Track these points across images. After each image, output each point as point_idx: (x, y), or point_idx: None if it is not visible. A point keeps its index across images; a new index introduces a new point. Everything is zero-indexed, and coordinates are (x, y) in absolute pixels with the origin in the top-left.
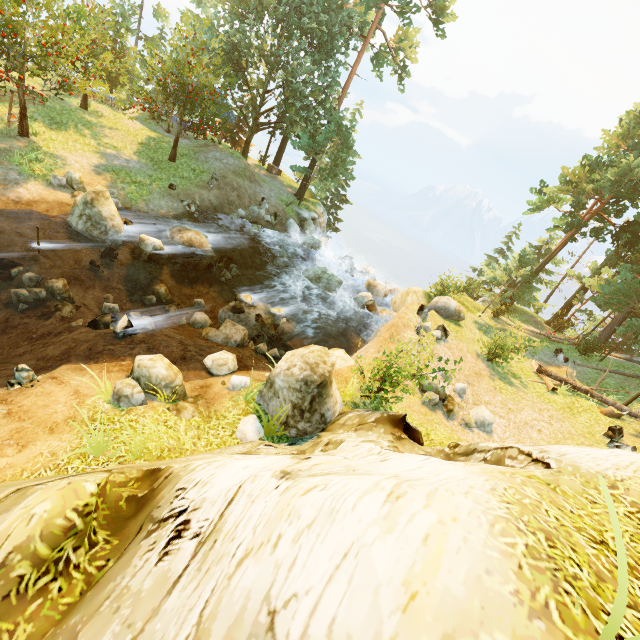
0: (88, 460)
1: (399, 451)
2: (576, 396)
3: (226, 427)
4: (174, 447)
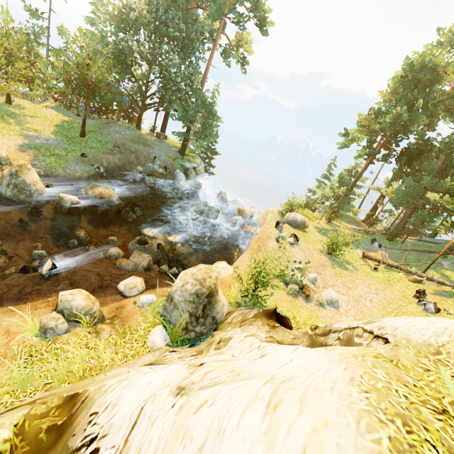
0: (16, 393)
1: (274, 340)
2: (390, 271)
3: (138, 339)
4: (95, 366)
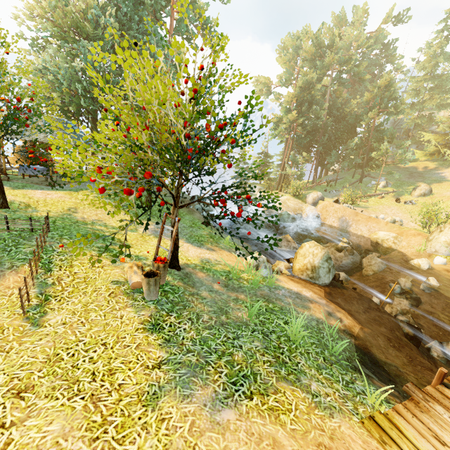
0: None
1: None
2: (367, 199)
3: None
4: None
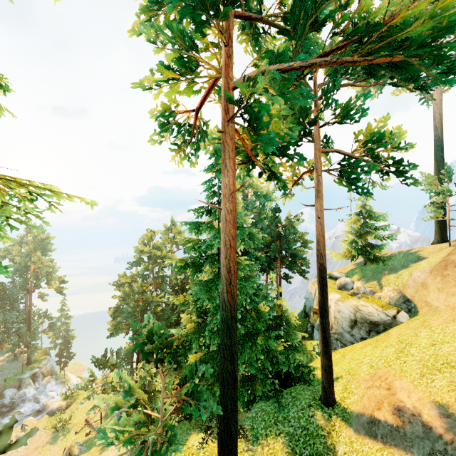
0: None
1: None
2: (88, 428)
3: None
4: None
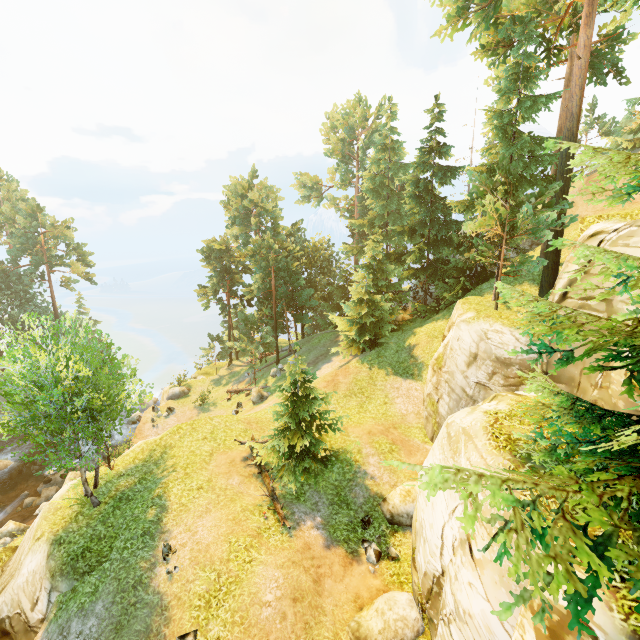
0: None
1: None
2: (240, 394)
3: None
4: None
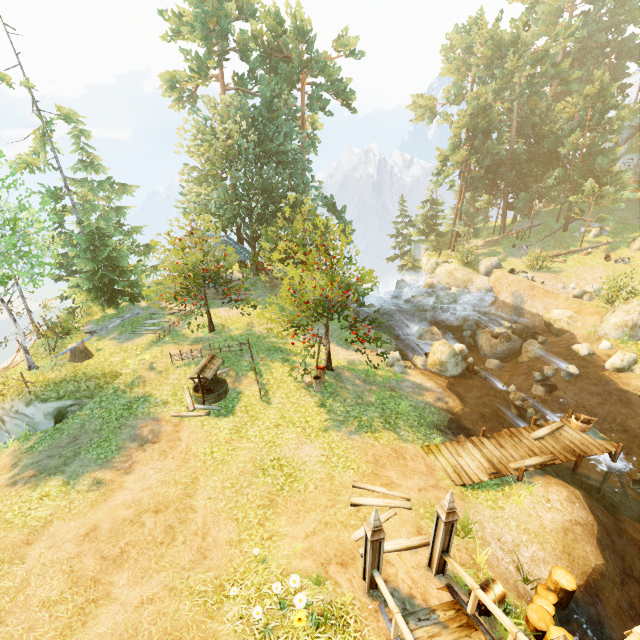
0: None
1: None
2: (567, 257)
3: None
4: None
